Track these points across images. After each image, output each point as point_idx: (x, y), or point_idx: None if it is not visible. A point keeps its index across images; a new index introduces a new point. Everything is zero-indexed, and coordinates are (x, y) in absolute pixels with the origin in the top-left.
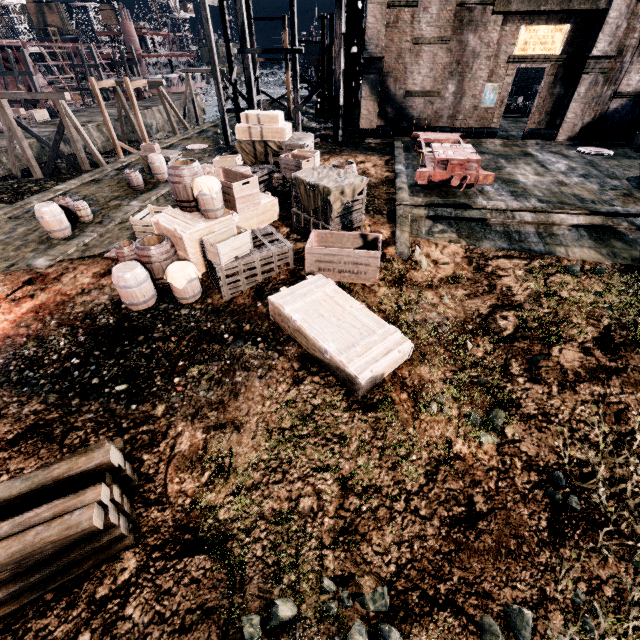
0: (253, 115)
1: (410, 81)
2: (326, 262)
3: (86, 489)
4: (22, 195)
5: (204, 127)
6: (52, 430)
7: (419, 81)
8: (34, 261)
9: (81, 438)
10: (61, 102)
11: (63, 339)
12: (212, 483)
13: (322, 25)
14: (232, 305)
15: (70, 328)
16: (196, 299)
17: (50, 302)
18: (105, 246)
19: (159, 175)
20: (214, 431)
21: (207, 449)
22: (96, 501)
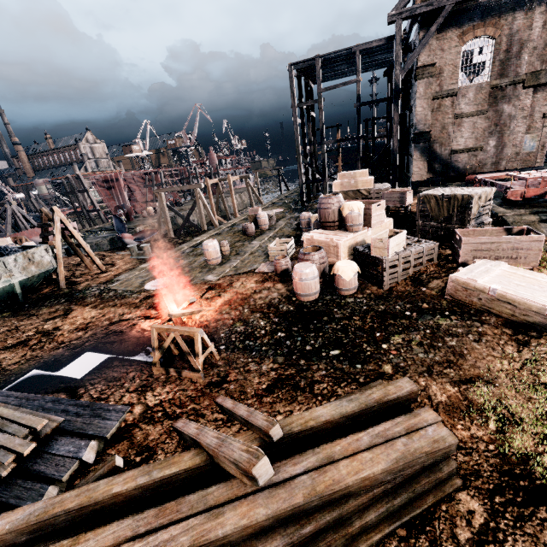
0: (347, 173)
1: (454, 143)
2: (482, 250)
3: (417, 411)
4: (174, 245)
5: (274, 201)
6: (297, 382)
7: (462, 142)
8: (205, 277)
9: (327, 389)
10: (198, 189)
11: (261, 320)
12: (505, 431)
13: (366, 125)
14: (394, 292)
15: (262, 313)
16: (354, 291)
17: (235, 298)
18: (249, 267)
19: (263, 226)
20: (464, 385)
21: (470, 400)
22: (438, 421)
